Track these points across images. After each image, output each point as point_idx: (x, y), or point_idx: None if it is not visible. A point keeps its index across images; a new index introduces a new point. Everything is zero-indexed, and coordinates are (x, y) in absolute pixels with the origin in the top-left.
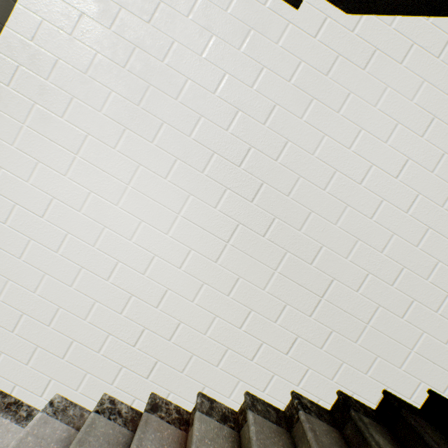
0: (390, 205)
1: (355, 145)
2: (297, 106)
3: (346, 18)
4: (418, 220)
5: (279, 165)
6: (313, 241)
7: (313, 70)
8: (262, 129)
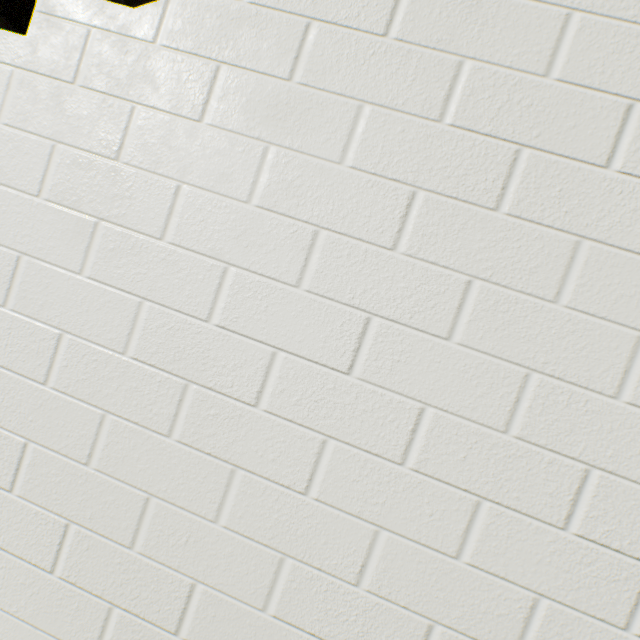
0: (352, 449)
1: (222, 307)
2: (68, 247)
3: (135, 16)
4: (444, 481)
5: (54, 393)
6: (171, 570)
7: (86, 155)
8: (2, 318)
